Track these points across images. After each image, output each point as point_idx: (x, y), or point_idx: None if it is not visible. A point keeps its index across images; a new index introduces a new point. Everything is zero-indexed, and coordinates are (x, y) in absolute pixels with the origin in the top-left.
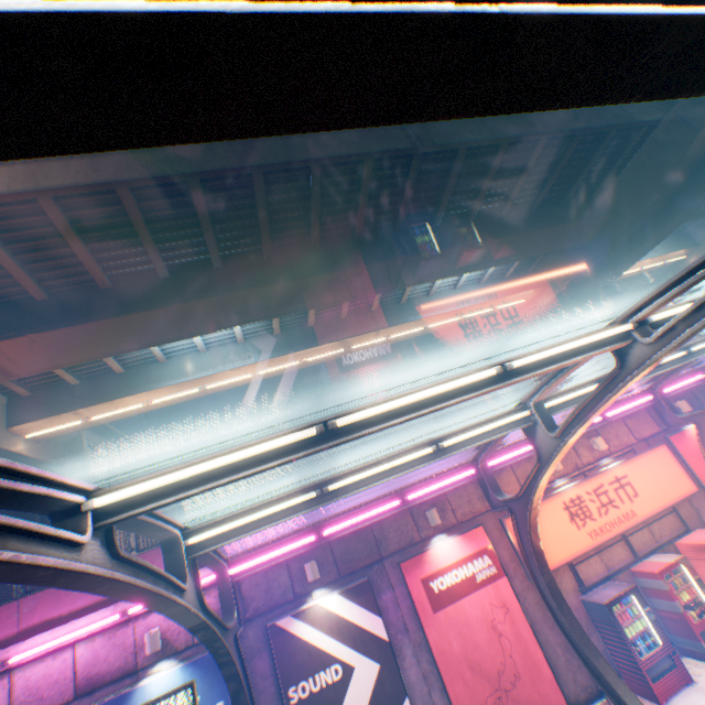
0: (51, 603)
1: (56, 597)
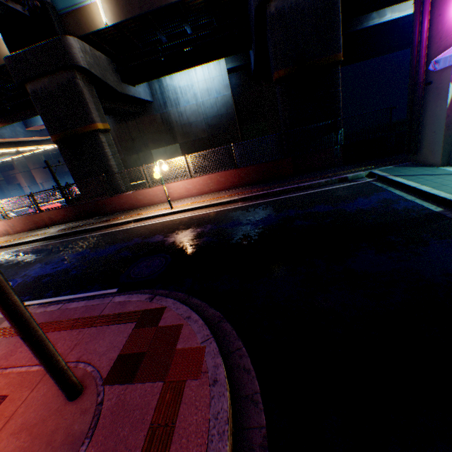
0: None
1: None
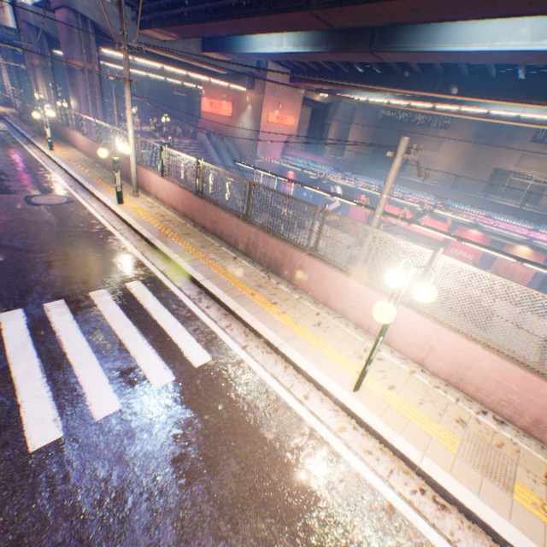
0: (303, 156)
1: (304, 156)
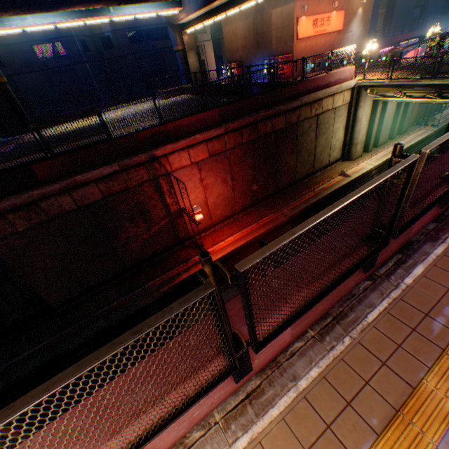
0: None
1: None
